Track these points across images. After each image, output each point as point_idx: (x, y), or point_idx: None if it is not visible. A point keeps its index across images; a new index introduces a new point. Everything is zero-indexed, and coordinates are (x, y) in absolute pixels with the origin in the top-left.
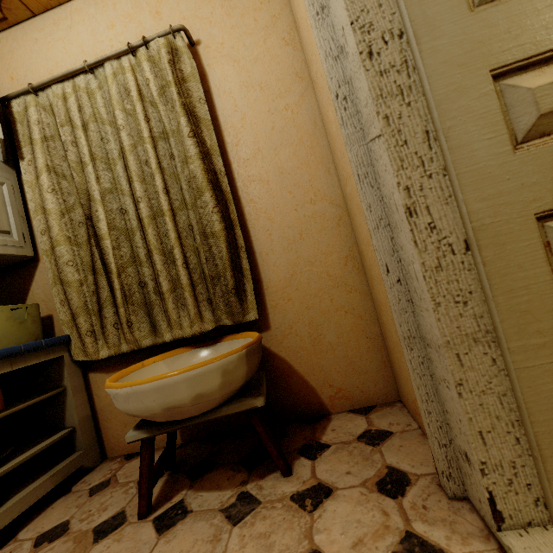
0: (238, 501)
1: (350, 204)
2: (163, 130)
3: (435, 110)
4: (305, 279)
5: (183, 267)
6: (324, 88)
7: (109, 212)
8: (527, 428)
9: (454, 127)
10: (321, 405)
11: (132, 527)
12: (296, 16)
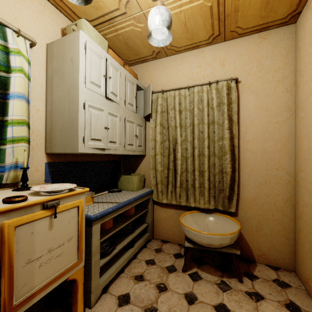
0: (221, 283)
1: (299, 180)
2: (213, 120)
3: None
4: (261, 202)
5: (207, 180)
6: (306, 129)
7: (182, 150)
8: None
9: None
10: (252, 256)
11: (181, 273)
12: (298, 83)
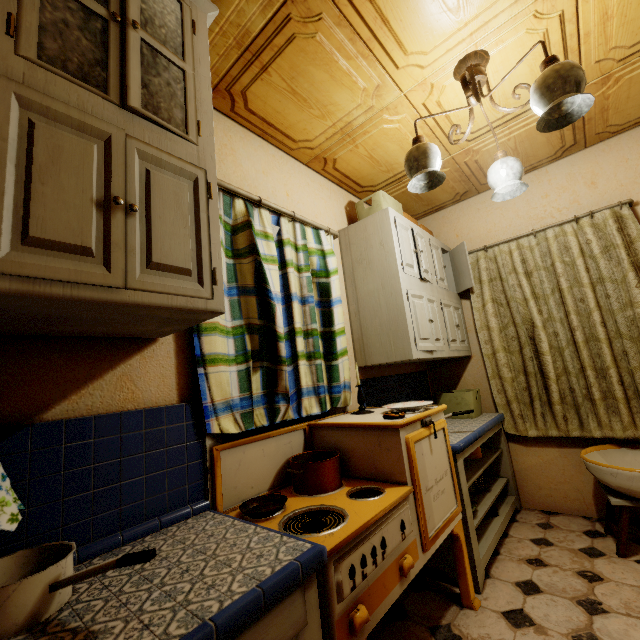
0: None
1: None
2: (599, 276)
3: None
4: None
5: (618, 384)
6: None
7: (548, 336)
8: None
9: None
10: None
11: (617, 559)
12: None
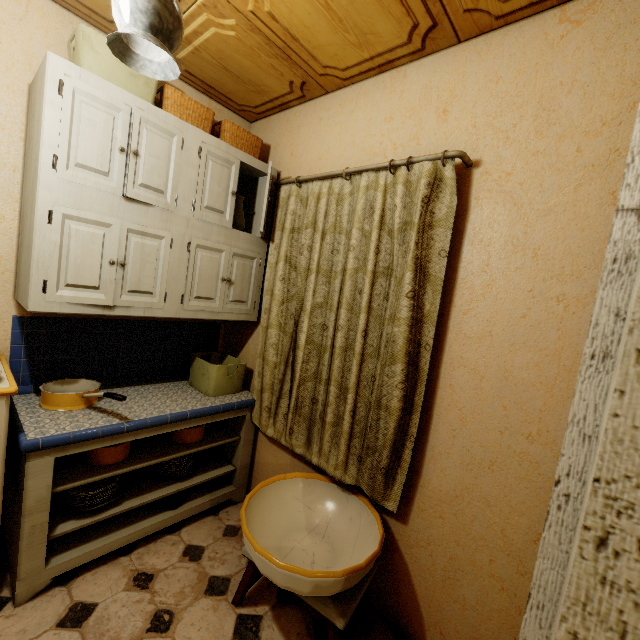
0: None
1: None
2: (390, 264)
3: None
4: (470, 513)
5: (350, 414)
6: None
7: (311, 327)
8: None
9: None
10: (422, 638)
11: (226, 606)
12: None
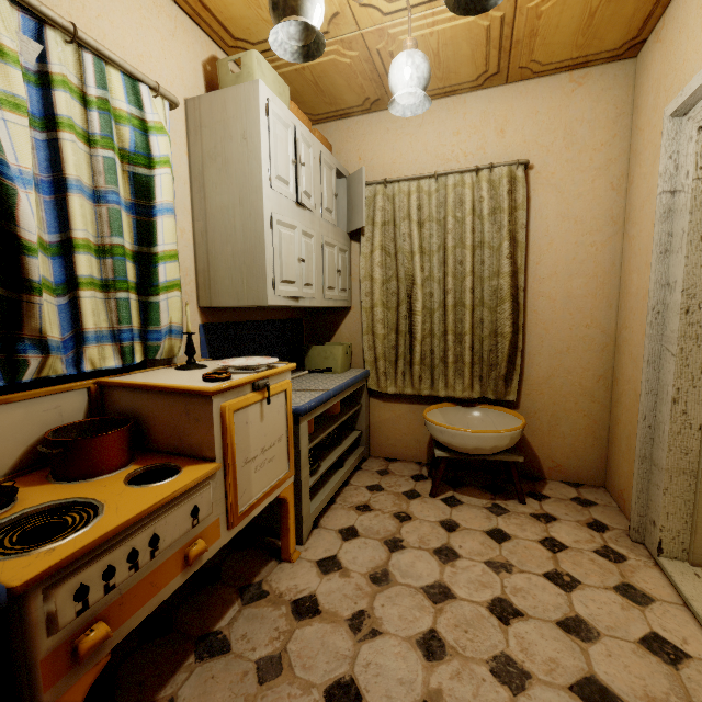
0: (493, 506)
1: (621, 342)
2: (481, 239)
3: None
4: (559, 382)
5: (469, 350)
6: (637, 258)
7: (424, 296)
8: (694, 518)
9: None
10: (540, 471)
11: (429, 499)
12: (632, 174)
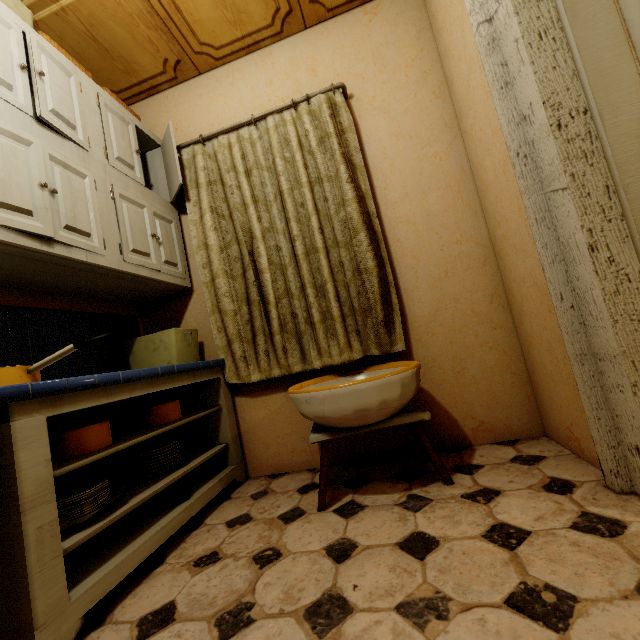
0: (409, 499)
1: (500, 245)
2: (318, 175)
3: (615, 170)
4: (449, 315)
5: (335, 300)
6: (482, 140)
7: (268, 249)
8: None
9: (632, 183)
10: (463, 437)
11: (315, 515)
12: (450, 74)
